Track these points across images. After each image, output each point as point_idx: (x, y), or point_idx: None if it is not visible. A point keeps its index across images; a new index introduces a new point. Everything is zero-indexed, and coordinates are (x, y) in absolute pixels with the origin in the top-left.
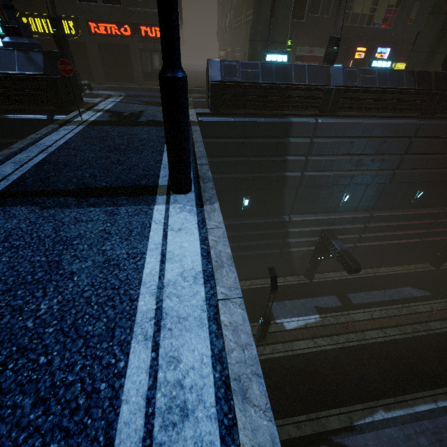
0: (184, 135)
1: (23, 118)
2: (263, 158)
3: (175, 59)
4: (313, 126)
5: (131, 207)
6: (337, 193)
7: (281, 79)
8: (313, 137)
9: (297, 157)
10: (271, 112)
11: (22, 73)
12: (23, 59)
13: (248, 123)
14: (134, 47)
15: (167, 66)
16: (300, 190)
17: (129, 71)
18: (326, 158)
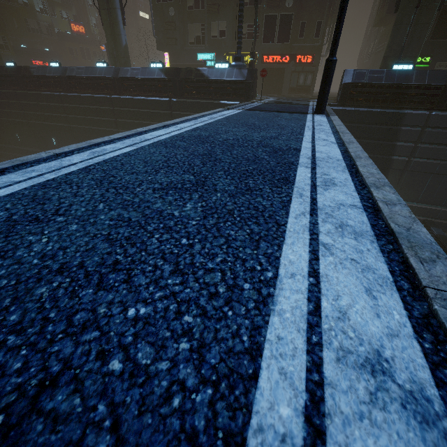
0: (329, 85)
1: (228, 103)
2: (373, 141)
3: (334, 53)
4: (426, 117)
5: (298, 114)
6: (446, 185)
7: (401, 81)
8: (425, 127)
9: (405, 143)
10: (388, 106)
11: (235, 80)
12: (238, 73)
13: (366, 112)
14: (288, 70)
15: (330, 56)
16: (405, 175)
17: (279, 87)
18: (436, 147)
